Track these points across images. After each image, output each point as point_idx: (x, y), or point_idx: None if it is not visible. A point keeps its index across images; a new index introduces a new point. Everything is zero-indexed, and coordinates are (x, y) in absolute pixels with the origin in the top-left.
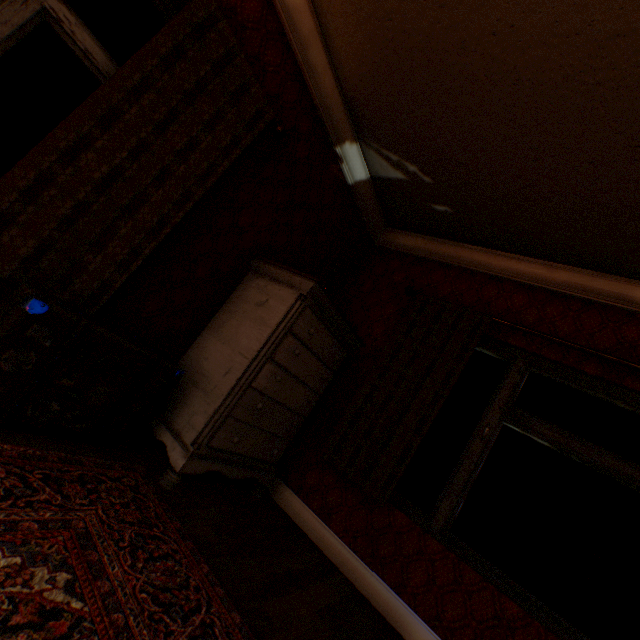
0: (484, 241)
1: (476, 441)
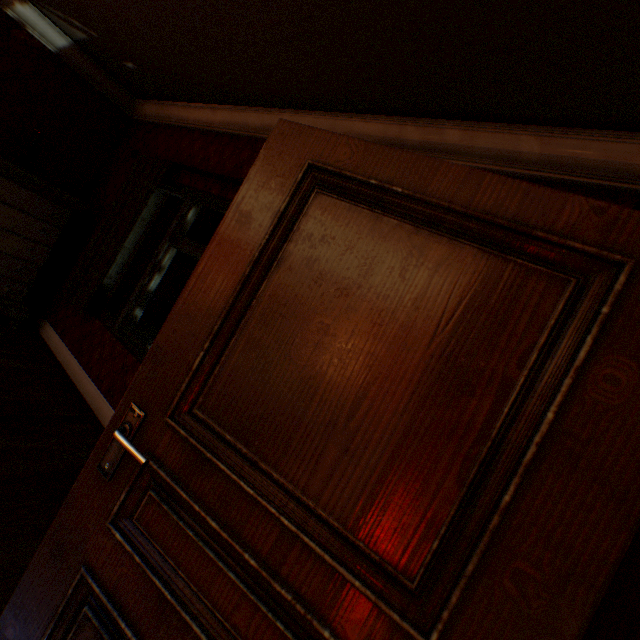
0: (178, 95)
1: (151, 264)
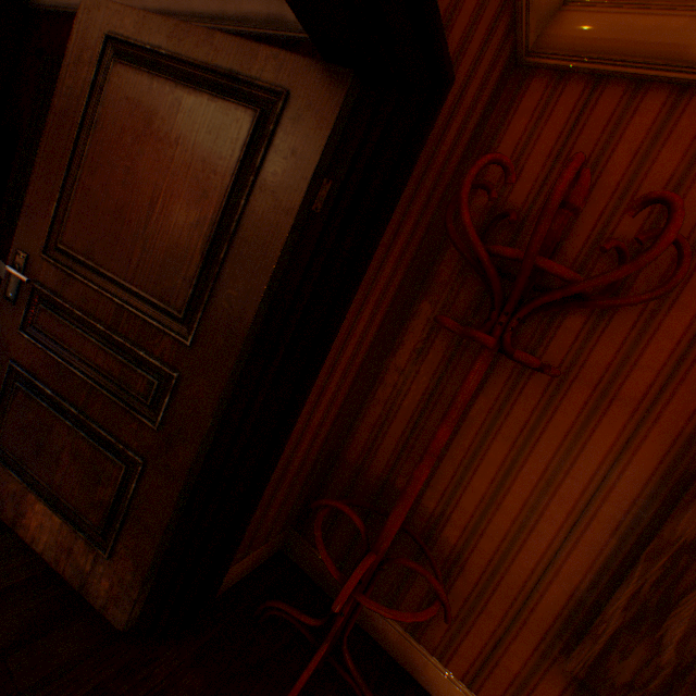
0: None
1: None
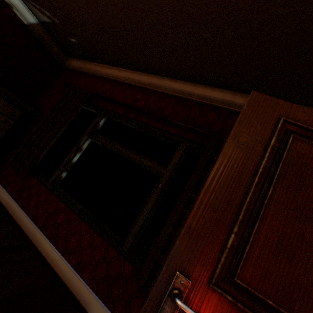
0: (98, 60)
1: (75, 147)
